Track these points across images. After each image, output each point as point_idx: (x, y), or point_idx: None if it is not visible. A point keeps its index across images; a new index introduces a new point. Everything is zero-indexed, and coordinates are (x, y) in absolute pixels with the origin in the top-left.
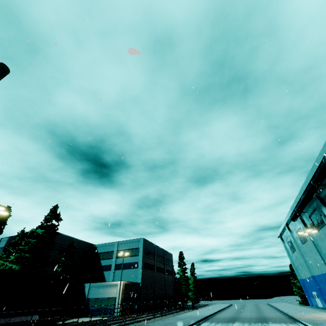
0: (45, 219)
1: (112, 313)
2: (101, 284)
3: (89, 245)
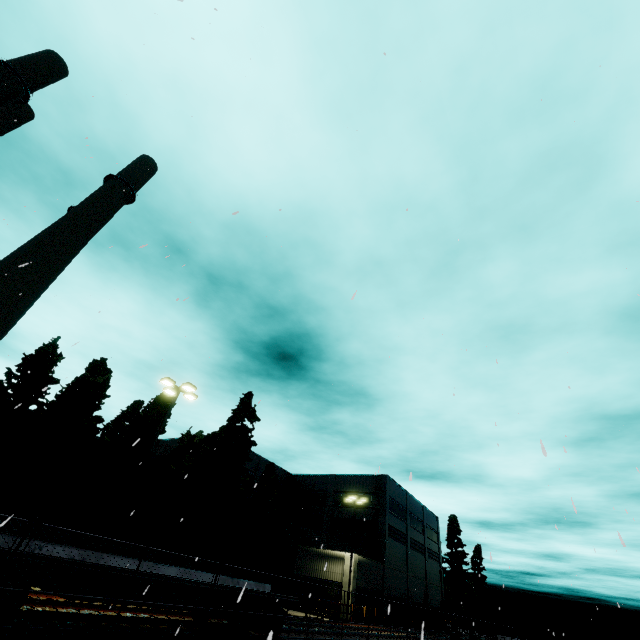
0: (232, 416)
1: (339, 613)
2: (312, 551)
3: (282, 473)
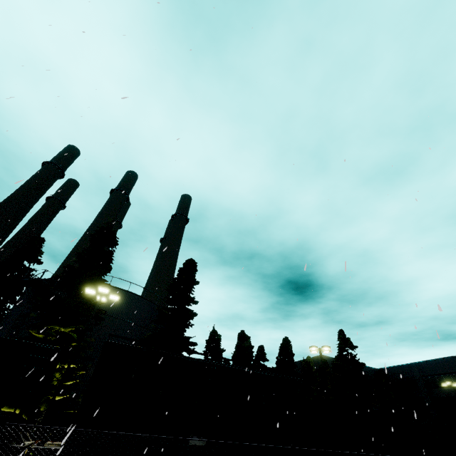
0: (339, 349)
1: None
2: None
3: (370, 370)
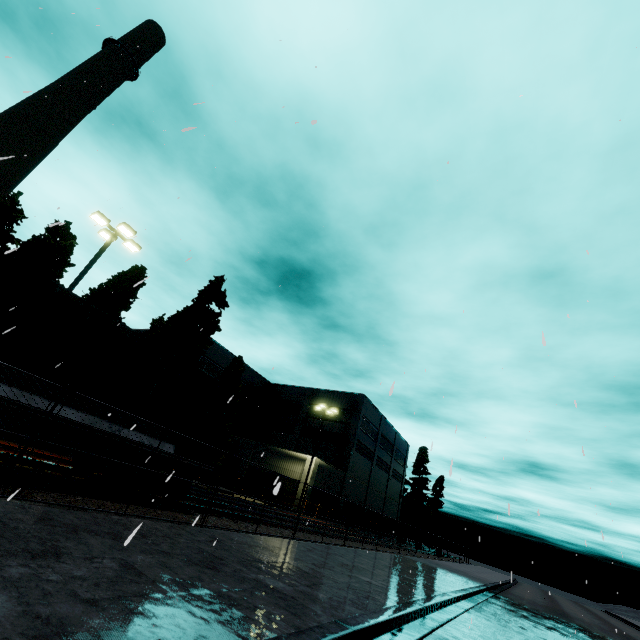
0: (198, 297)
1: (291, 505)
2: (276, 450)
3: (261, 380)
